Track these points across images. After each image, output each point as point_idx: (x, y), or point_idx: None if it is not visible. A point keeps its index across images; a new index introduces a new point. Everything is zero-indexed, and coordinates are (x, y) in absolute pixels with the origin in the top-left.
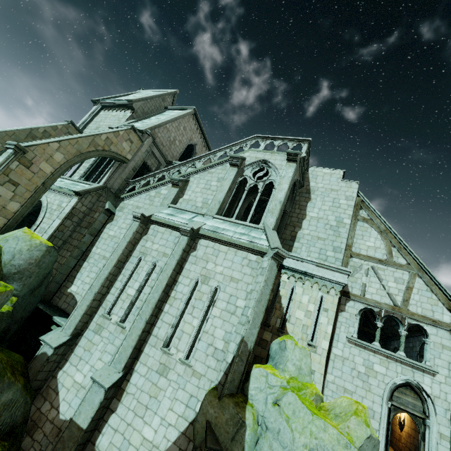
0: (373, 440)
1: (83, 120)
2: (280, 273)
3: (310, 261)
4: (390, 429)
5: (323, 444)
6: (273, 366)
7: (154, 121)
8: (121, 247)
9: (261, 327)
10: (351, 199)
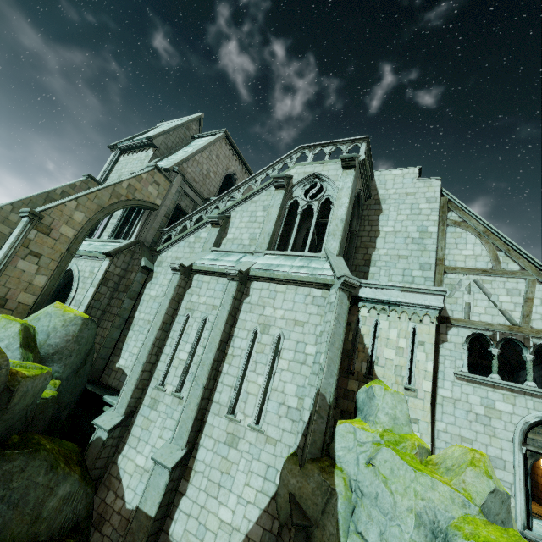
0: (500, 494)
1: (103, 171)
2: (357, 308)
3: (392, 287)
4: (529, 481)
5: (432, 505)
6: (363, 420)
7: (181, 155)
8: (164, 307)
9: (343, 376)
10: (433, 200)
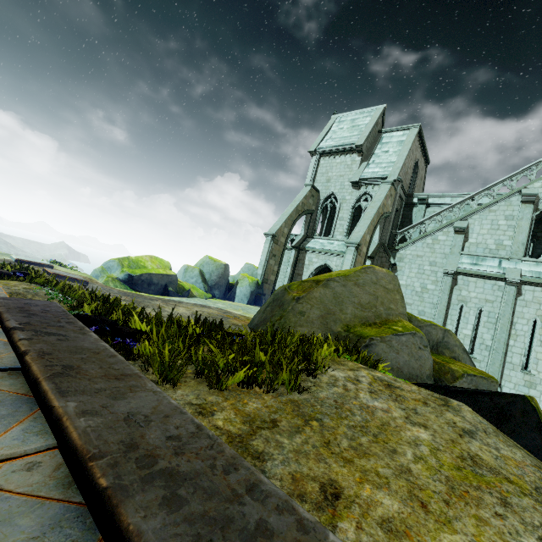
0: None
1: (310, 176)
2: None
3: None
4: None
5: None
6: None
7: (387, 159)
8: (444, 300)
9: None
10: None
